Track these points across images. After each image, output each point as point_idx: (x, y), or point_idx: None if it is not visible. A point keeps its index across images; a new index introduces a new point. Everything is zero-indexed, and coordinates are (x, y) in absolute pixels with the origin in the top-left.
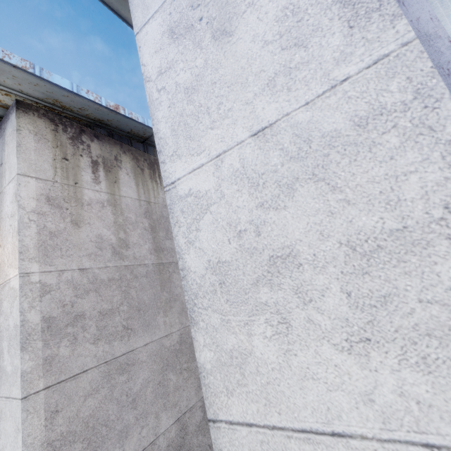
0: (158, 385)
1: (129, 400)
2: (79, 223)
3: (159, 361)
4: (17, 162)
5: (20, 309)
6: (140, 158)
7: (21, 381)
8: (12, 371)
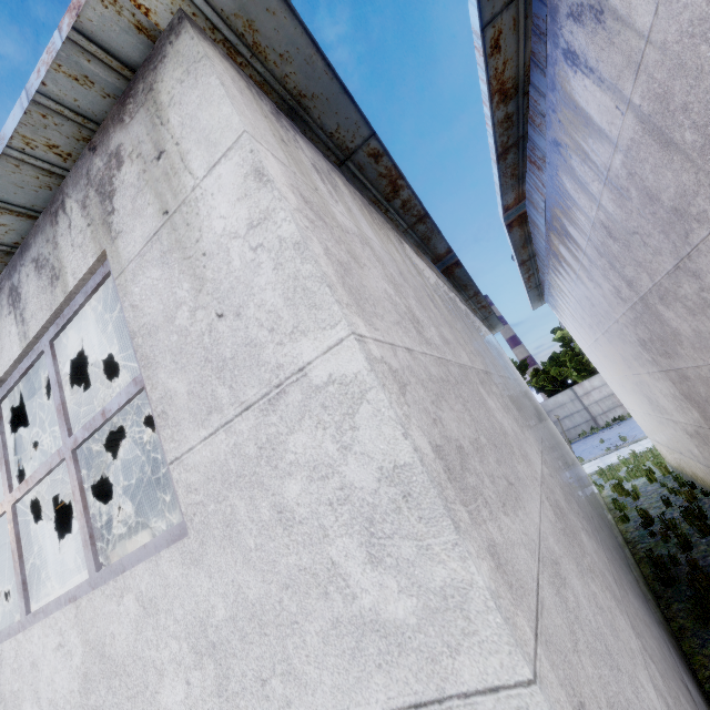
0: (598, 609)
1: (604, 651)
2: (357, 261)
3: (568, 555)
4: (235, 111)
5: (396, 419)
6: (349, 188)
7: (503, 623)
8: (425, 608)
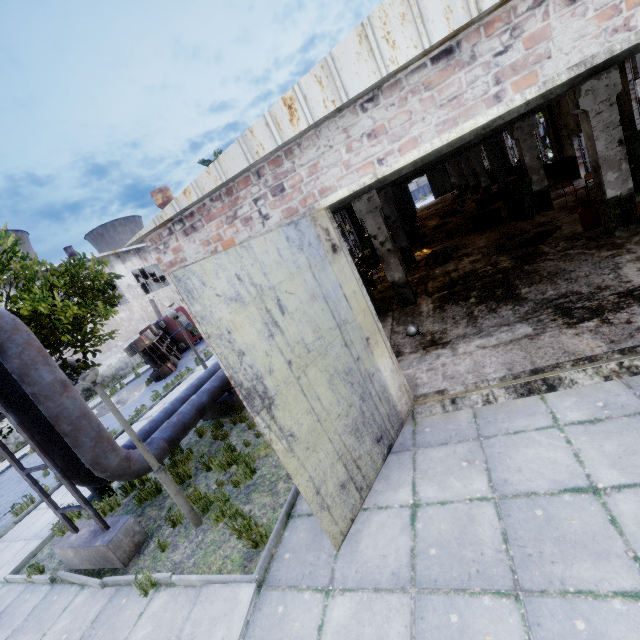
0: None
1: None
2: None
3: None
4: None
5: None
6: None
7: None
8: None
